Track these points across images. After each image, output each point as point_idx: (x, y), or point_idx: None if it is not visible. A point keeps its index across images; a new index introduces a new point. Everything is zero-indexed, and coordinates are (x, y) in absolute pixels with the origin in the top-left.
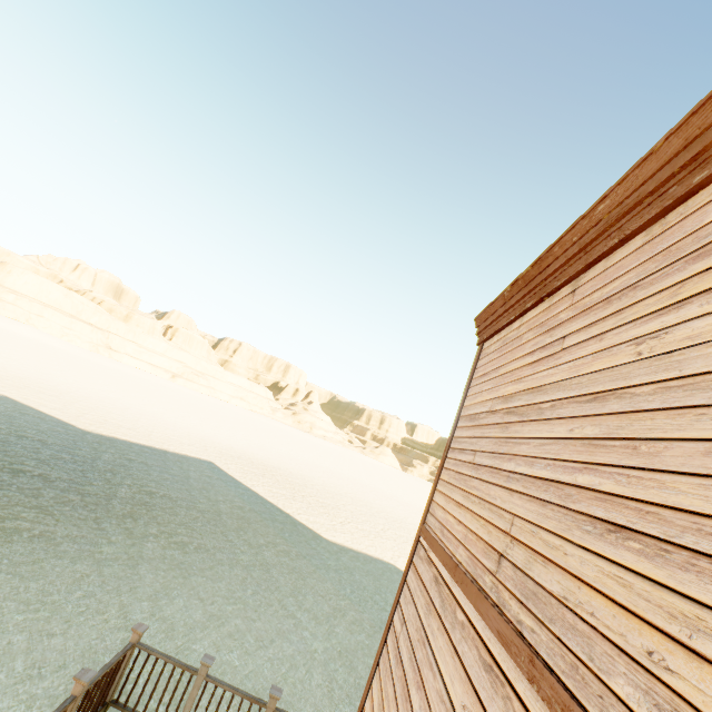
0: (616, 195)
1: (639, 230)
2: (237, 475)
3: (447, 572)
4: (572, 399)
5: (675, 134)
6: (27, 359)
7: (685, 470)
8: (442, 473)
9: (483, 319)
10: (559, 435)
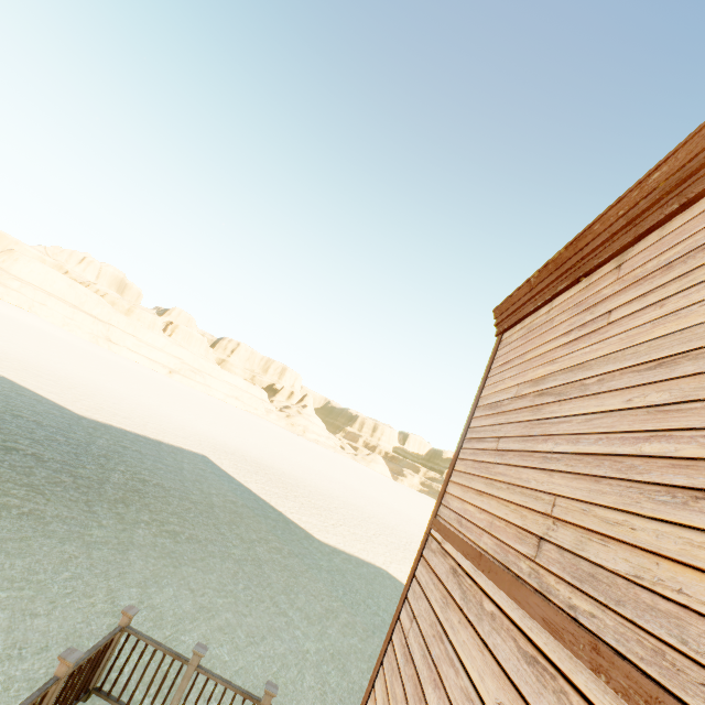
0: (676, 160)
1: None
2: (230, 470)
3: (469, 562)
4: (627, 370)
5: None
6: (27, 344)
7: None
8: (456, 464)
9: (503, 309)
10: (611, 407)
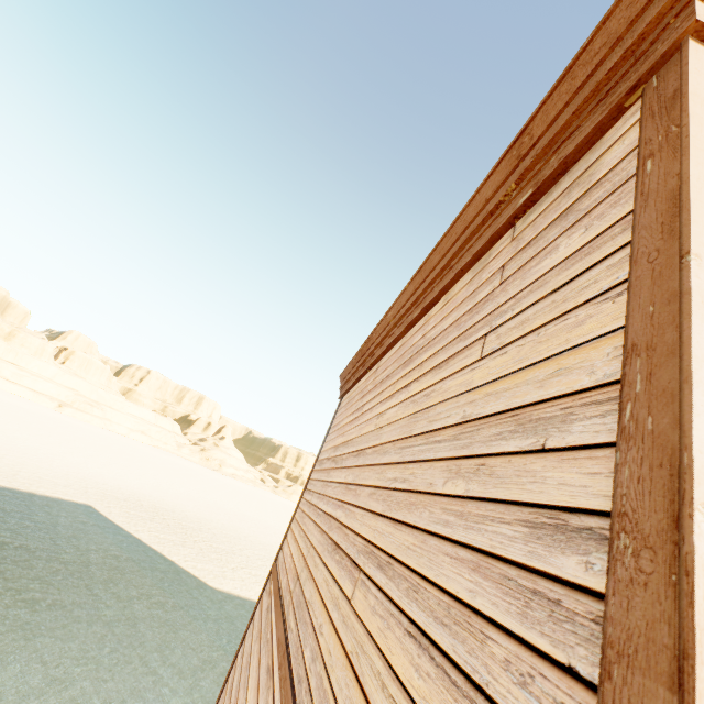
0: (395, 309)
1: (399, 337)
2: (120, 520)
3: (273, 599)
4: (353, 454)
5: (412, 282)
6: None
7: (362, 505)
8: (297, 512)
9: (343, 377)
10: (342, 480)
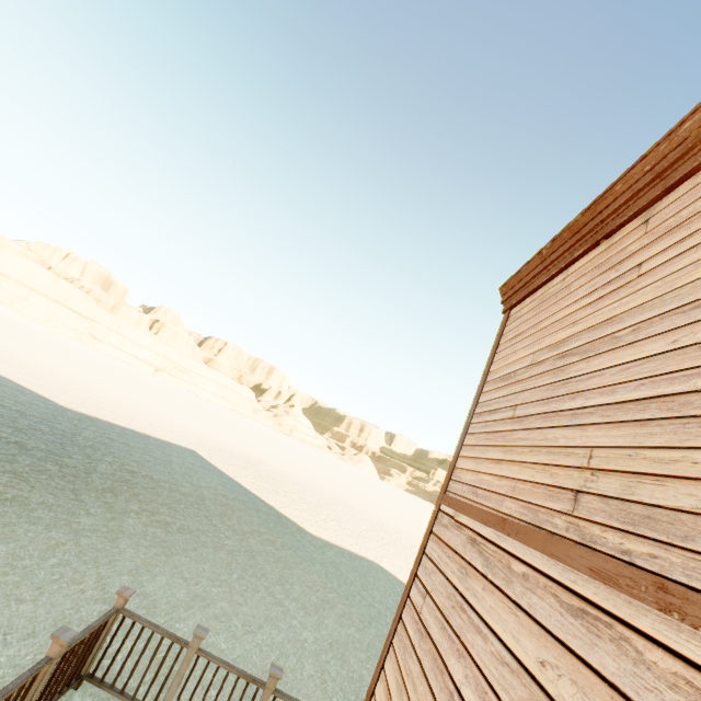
0: None
1: None
2: (220, 465)
3: (491, 528)
4: (668, 313)
5: None
6: (8, 338)
7: None
8: (466, 439)
9: (511, 285)
10: (653, 352)
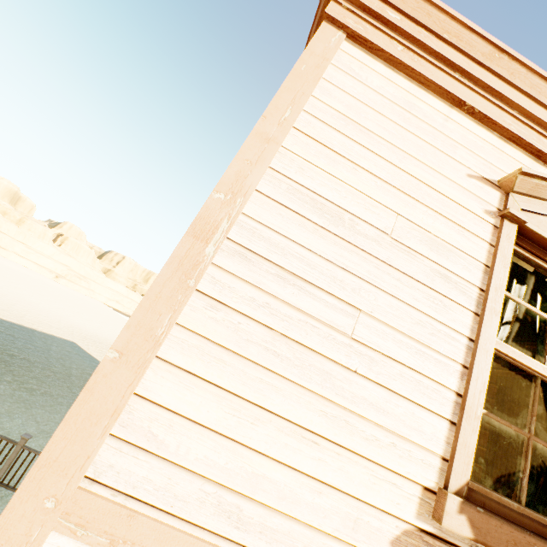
0: None
1: None
2: (95, 354)
3: None
4: None
5: None
6: None
7: None
8: None
9: None
10: None
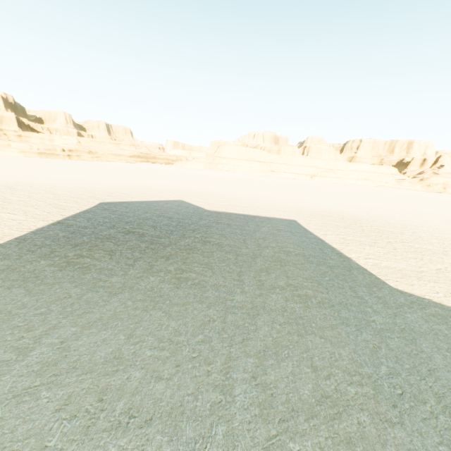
0: None
1: None
2: (312, 228)
3: None
4: None
5: None
6: (218, 185)
7: None
8: None
9: None
10: None
